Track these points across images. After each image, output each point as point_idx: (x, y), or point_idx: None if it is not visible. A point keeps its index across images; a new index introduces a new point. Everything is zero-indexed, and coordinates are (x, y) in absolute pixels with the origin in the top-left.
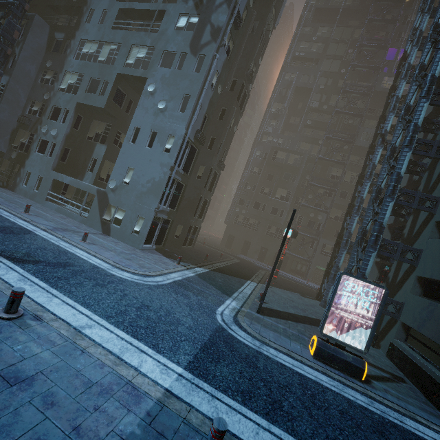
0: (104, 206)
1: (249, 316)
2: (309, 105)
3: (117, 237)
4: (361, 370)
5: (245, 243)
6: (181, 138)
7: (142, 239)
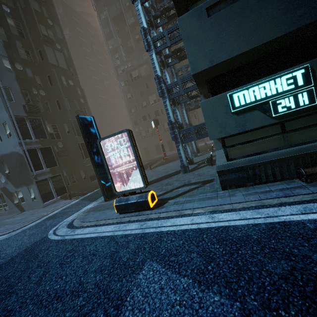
0: (10, 196)
1: (91, 210)
2: (129, 24)
3: (28, 209)
4: (145, 202)
5: (156, 147)
6: (9, 120)
7: (39, 200)
